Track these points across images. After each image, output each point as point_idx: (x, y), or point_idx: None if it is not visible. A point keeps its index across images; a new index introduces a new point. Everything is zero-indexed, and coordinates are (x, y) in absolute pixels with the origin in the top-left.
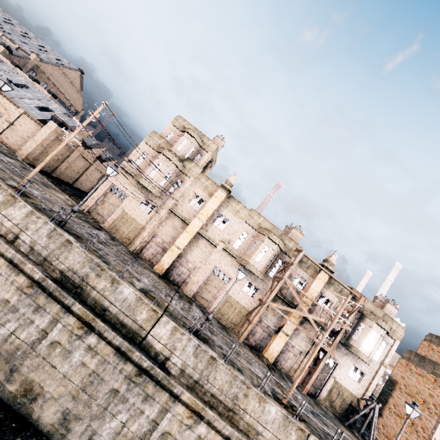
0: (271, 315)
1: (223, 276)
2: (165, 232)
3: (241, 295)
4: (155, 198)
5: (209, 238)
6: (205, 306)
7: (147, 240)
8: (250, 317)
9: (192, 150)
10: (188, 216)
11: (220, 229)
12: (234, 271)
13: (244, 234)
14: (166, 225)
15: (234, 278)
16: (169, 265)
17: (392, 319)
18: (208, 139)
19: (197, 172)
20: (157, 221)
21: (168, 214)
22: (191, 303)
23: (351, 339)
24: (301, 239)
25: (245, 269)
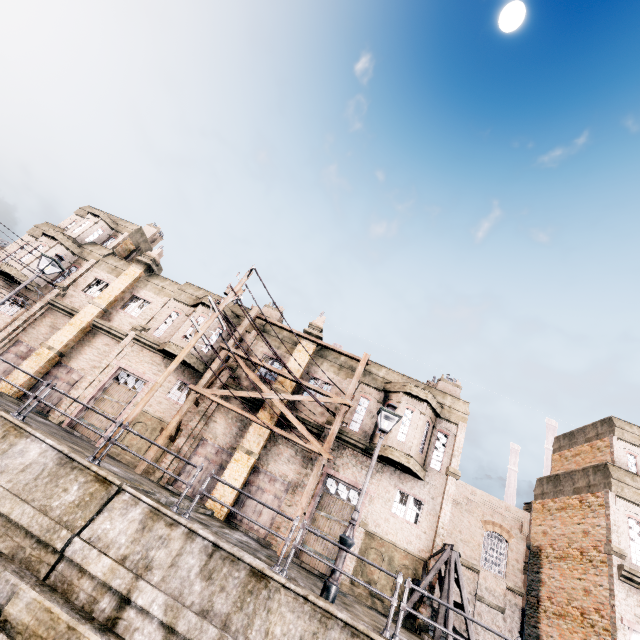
0: (223, 429)
1: (134, 382)
2: (36, 334)
3: (165, 405)
4: (29, 293)
5: (110, 327)
6: (93, 438)
7: (0, 351)
8: (179, 438)
9: (100, 234)
10: (79, 308)
11: (132, 315)
12: (152, 370)
13: (173, 316)
14: (41, 325)
15: (151, 378)
16: (28, 378)
17: (443, 392)
18: (127, 222)
19: (102, 253)
20: (24, 319)
21: (48, 310)
22: (44, 419)
23: (376, 437)
24: (278, 318)
25: (57, 256)
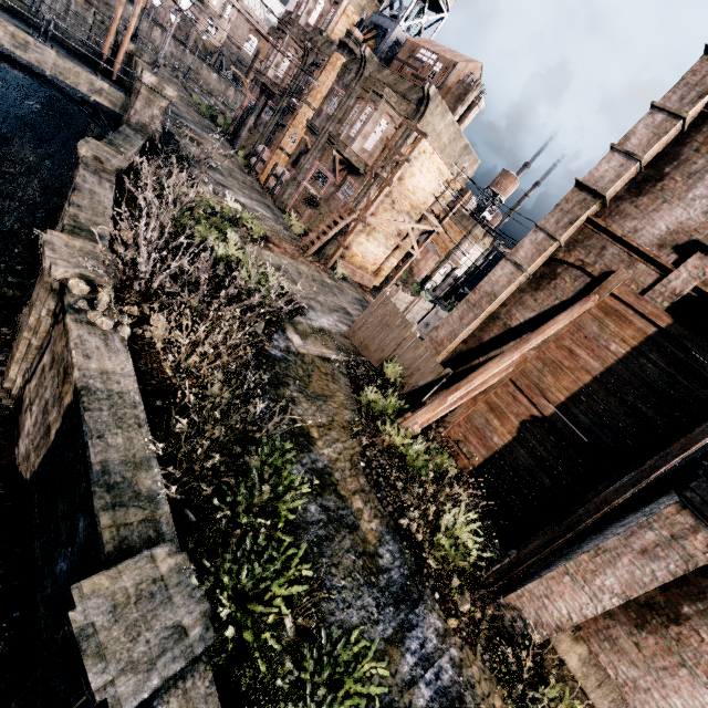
0: None
1: None
2: None
3: None
4: None
5: None
6: None
7: None
8: None
9: None
10: None
11: None
12: None
13: None
14: None
15: None
16: None
17: None
18: None
19: None
20: None
21: None
22: None
23: None
24: None
25: None
